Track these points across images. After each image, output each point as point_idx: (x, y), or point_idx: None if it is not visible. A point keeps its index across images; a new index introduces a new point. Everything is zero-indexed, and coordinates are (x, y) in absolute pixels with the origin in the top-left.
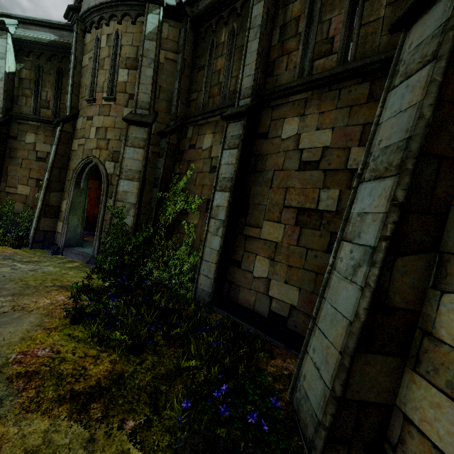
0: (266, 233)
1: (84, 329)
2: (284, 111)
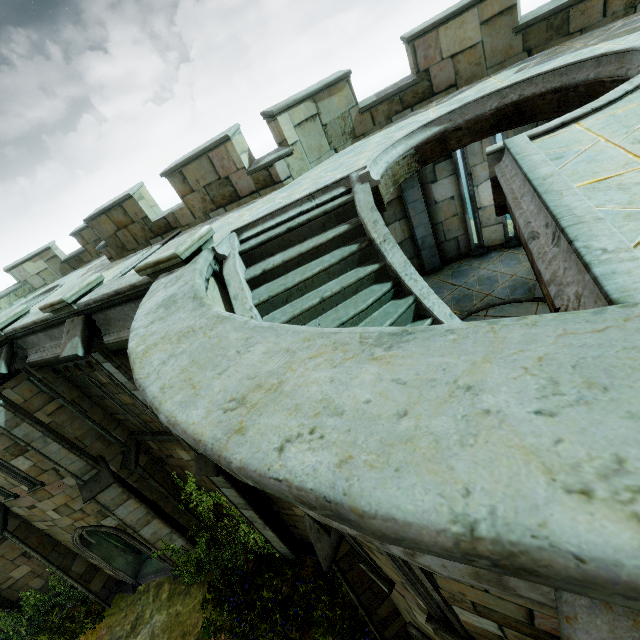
0: (299, 513)
1: None
2: None
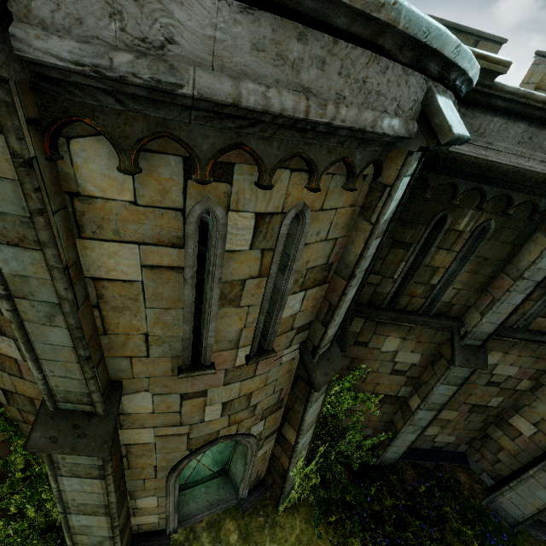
0: (443, 415)
1: None
2: (494, 345)
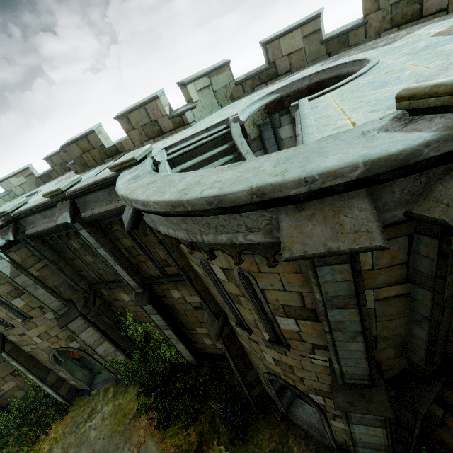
0: (200, 331)
1: (171, 428)
2: (165, 287)
